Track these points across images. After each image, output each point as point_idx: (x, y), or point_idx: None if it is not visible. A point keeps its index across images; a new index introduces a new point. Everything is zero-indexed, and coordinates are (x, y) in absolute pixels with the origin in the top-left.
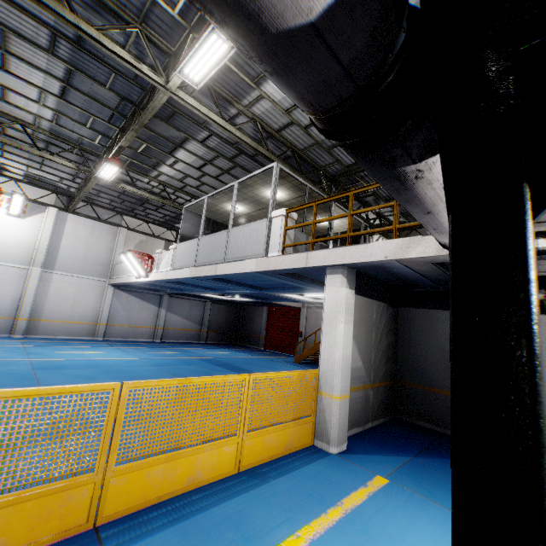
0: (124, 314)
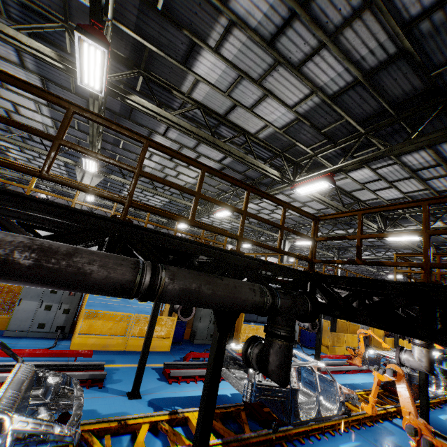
0: None
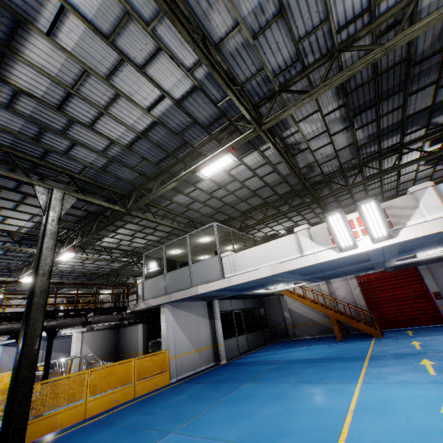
0: (12, 361)
